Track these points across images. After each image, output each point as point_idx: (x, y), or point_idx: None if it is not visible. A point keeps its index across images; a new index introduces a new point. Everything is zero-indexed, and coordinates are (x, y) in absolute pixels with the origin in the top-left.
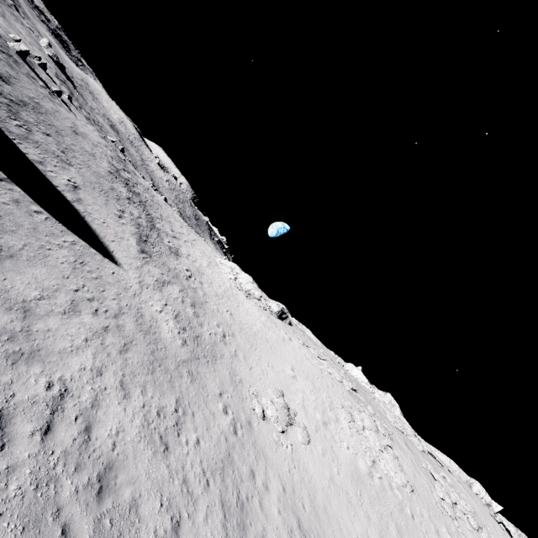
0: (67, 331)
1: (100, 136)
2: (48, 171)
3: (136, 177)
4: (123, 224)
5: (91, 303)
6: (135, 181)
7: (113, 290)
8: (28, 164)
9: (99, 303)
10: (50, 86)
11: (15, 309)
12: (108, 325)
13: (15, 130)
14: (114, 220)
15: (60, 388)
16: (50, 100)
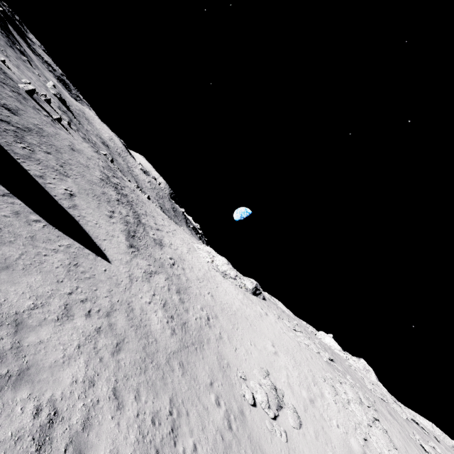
0: (59, 340)
1: (93, 151)
2: (47, 184)
3: (124, 181)
4: (113, 223)
5: (84, 305)
6: (123, 184)
7: (105, 287)
8: (29, 179)
9: (92, 303)
10: (52, 115)
11: (6, 324)
12: (101, 326)
13: (20, 151)
14: (106, 220)
15: (49, 412)
16: (52, 125)
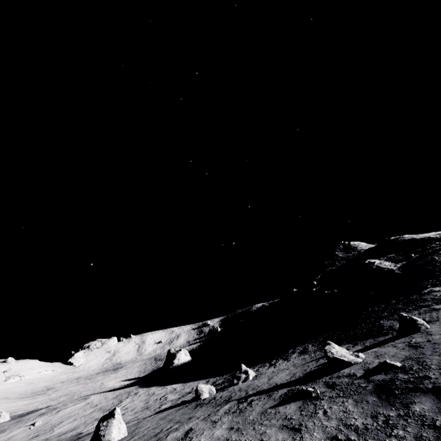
0: None
1: None
2: None
3: None
4: None
5: None
6: None
7: None
8: None
9: None
10: None
11: None
12: None
13: None
14: None
15: None
16: None
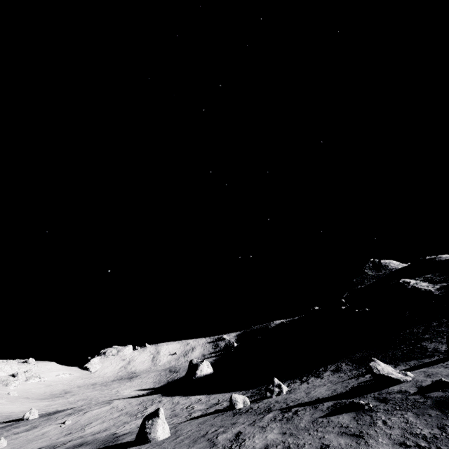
0: None
1: None
2: None
3: None
4: None
5: None
6: None
7: None
8: None
9: None
10: None
11: None
12: None
13: None
14: None
15: None
16: None
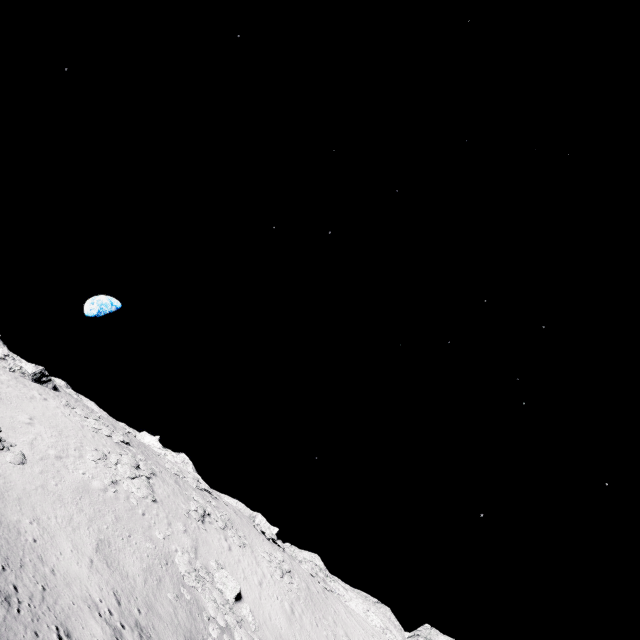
0: None
1: None
2: None
3: None
4: None
5: None
6: None
7: None
8: None
9: None
10: None
11: None
12: None
13: None
14: None
15: None
16: None
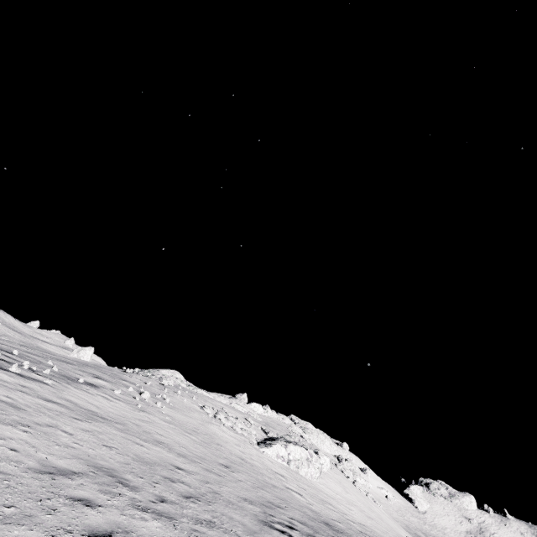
0: None
1: None
2: None
3: None
4: None
5: None
6: None
7: None
8: None
9: None
10: None
11: None
12: None
13: None
14: None
15: None
16: None
